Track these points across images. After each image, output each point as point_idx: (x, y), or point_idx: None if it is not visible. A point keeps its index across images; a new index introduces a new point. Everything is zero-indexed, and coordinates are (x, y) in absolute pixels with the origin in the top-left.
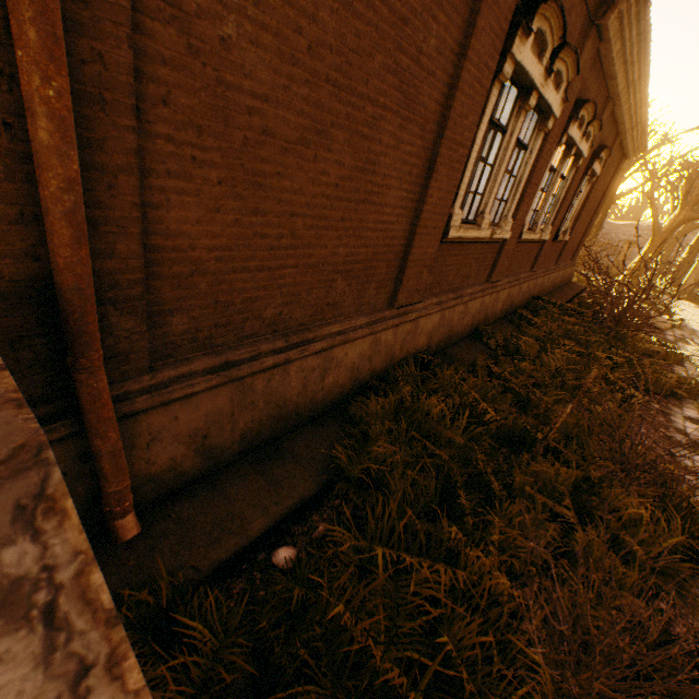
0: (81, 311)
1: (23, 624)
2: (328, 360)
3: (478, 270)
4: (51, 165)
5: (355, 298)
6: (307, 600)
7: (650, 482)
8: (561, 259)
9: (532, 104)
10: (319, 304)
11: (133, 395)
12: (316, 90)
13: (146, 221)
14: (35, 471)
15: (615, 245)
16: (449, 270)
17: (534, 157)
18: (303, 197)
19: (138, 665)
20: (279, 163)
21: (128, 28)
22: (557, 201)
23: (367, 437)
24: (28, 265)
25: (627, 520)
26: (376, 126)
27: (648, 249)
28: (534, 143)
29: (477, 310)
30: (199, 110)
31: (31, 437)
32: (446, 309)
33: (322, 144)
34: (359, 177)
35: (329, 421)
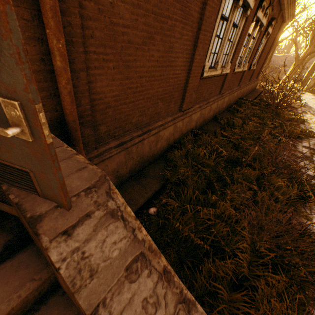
0: (75, 129)
1: (118, 220)
2: (158, 137)
3: (215, 89)
4: (62, 74)
5: (166, 109)
6: (164, 223)
7: (286, 173)
8: (252, 78)
9: (240, 4)
10: (152, 114)
11: (92, 159)
12: (147, 18)
13: (89, 89)
14: (106, 182)
15: (277, 67)
16: (203, 91)
17: (241, 31)
18: (144, 68)
19: (144, 229)
20: (134, 55)
21: (78, 8)
22: (251, 50)
23: (175, 166)
24: (54, 114)
25: (277, 187)
26: (172, 29)
27: (292, 69)
28: (241, 23)
29: (215, 108)
30: (104, 38)
31: (101, 173)
32: (202, 109)
33: (151, 43)
34: (166, 55)
35: (159, 161)
